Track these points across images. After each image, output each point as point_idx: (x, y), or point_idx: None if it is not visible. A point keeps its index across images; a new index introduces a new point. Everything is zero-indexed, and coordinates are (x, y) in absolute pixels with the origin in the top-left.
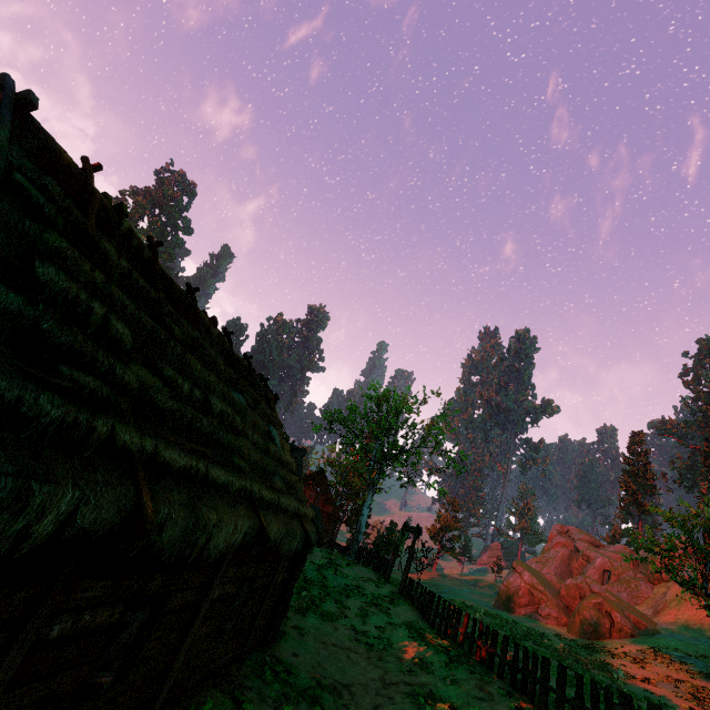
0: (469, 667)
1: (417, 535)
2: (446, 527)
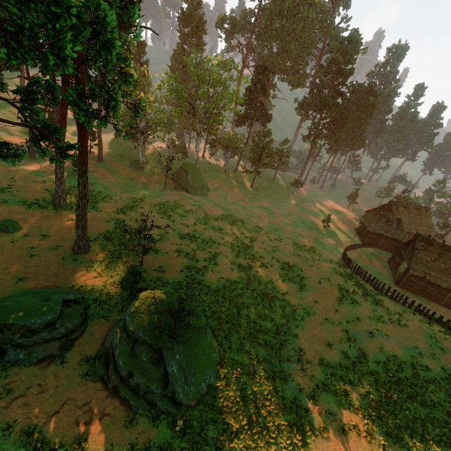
0: None
1: None
2: None
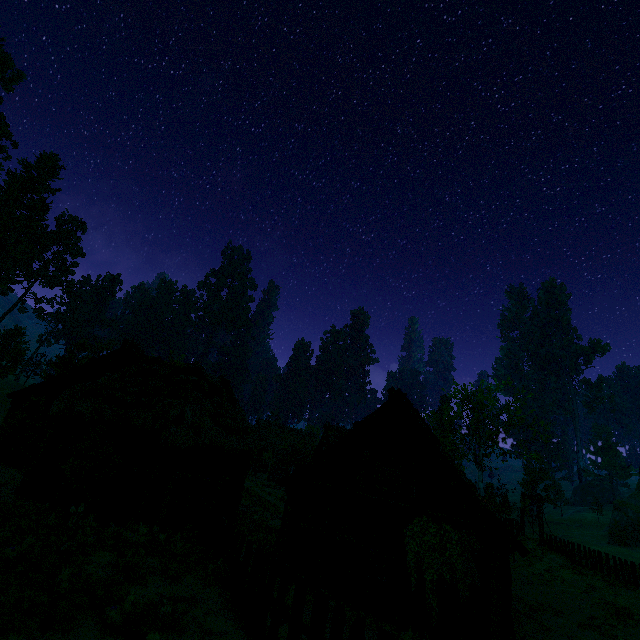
0: (623, 586)
1: (540, 501)
2: (536, 479)
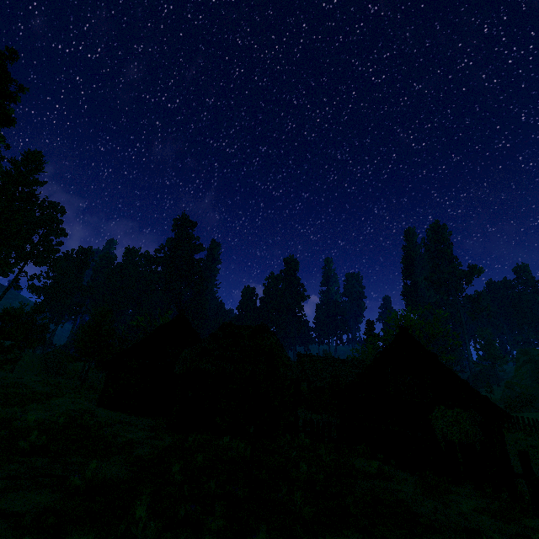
0: (538, 435)
1: None
2: None
